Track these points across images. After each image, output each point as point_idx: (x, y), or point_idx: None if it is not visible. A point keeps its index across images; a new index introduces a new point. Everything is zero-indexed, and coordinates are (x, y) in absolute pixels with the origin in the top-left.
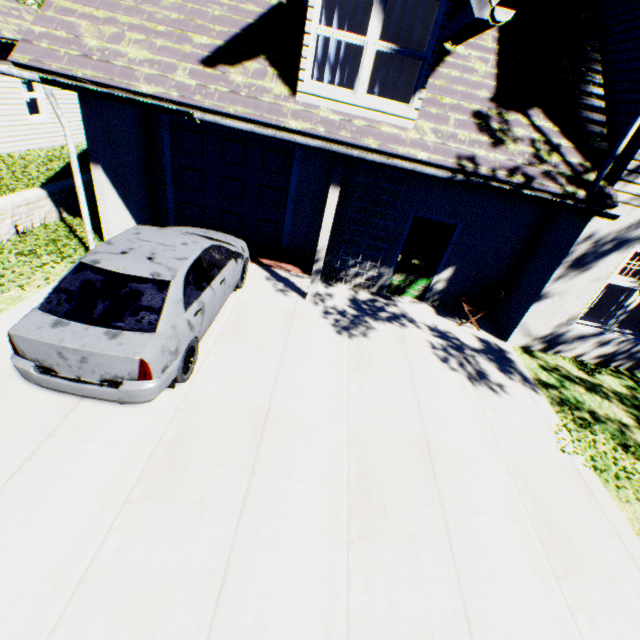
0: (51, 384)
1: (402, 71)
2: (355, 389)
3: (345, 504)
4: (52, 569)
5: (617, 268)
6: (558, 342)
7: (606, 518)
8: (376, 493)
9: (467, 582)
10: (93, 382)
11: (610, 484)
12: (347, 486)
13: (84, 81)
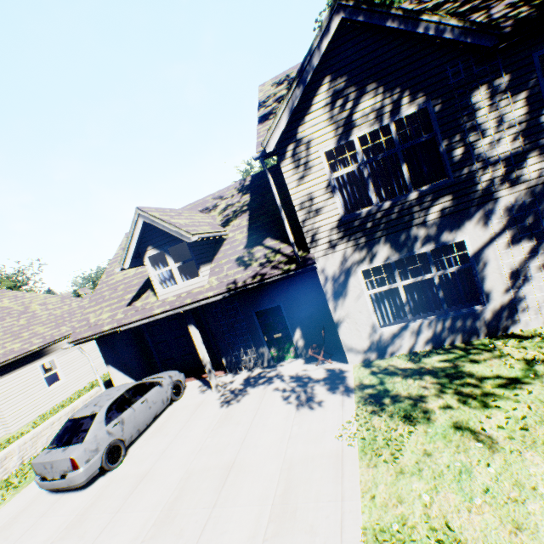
0: (46, 485)
1: (193, 266)
2: (208, 441)
3: (154, 519)
4: None
5: (362, 284)
6: (384, 346)
7: (341, 485)
8: (177, 507)
9: None
10: (59, 478)
11: (368, 455)
12: (163, 507)
13: (89, 336)
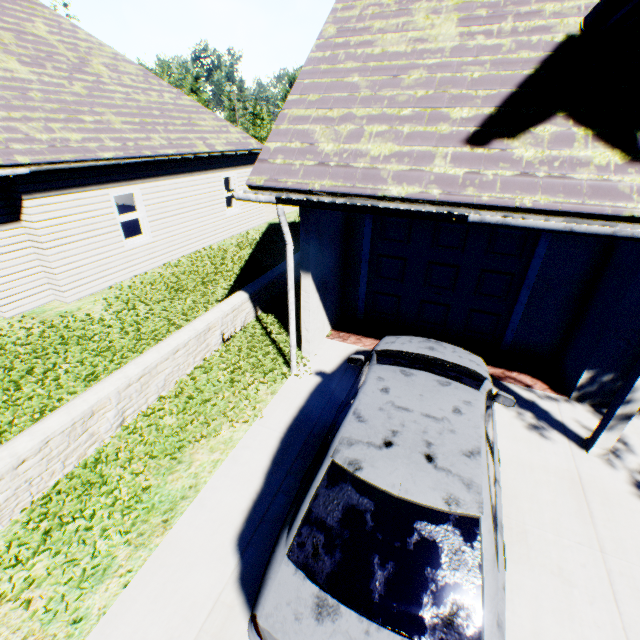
0: None
1: None
2: None
3: None
4: None
5: None
6: None
7: None
8: None
9: None
10: None
11: None
12: None
13: (319, 193)
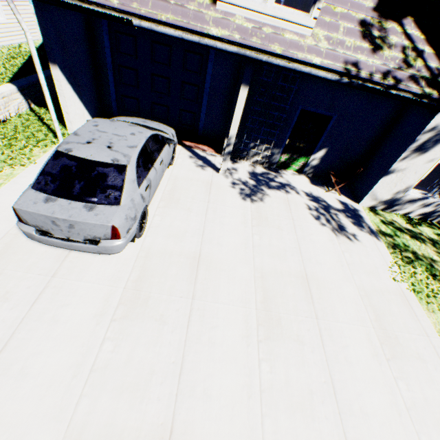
0: (49, 242)
1: None
2: (257, 240)
3: (255, 318)
4: (71, 364)
5: None
6: (395, 204)
7: (419, 322)
8: (274, 310)
9: (333, 364)
10: (79, 241)
11: (423, 301)
12: (255, 306)
13: None
